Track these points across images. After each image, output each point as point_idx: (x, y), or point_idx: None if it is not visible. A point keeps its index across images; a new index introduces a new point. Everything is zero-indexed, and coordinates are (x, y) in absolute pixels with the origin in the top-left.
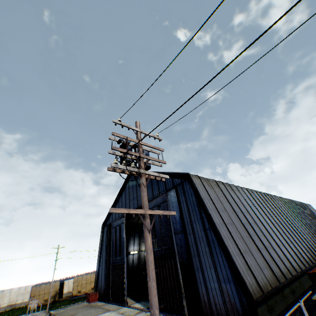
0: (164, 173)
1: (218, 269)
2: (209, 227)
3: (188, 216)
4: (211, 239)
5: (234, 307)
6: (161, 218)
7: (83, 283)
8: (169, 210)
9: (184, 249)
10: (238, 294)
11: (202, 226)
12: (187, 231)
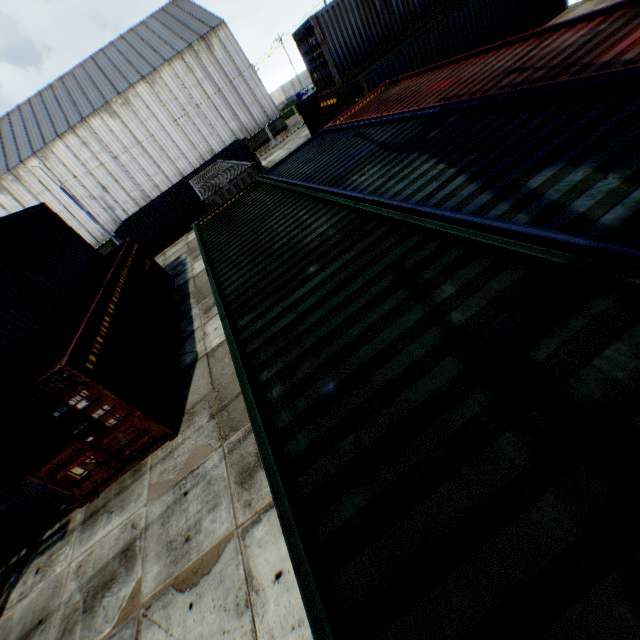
0: None
1: None
2: None
3: None
4: None
5: None
6: None
7: None
8: None
9: None
10: None
11: None
12: None
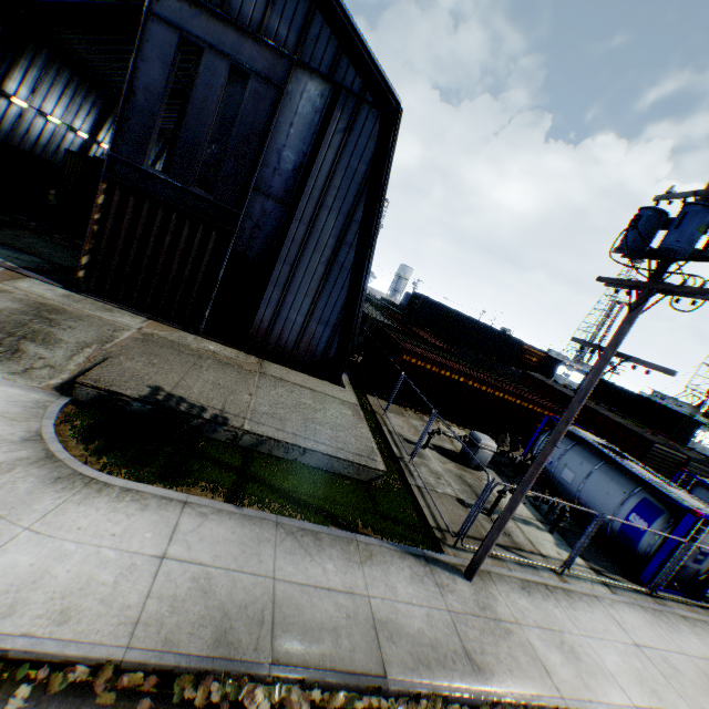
0: None
1: (321, 305)
2: (353, 243)
3: (321, 187)
4: (340, 262)
5: (311, 351)
6: (225, 111)
7: None
8: (275, 124)
9: (266, 237)
10: (328, 342)
11: (339, 231)
12: (297, 212)
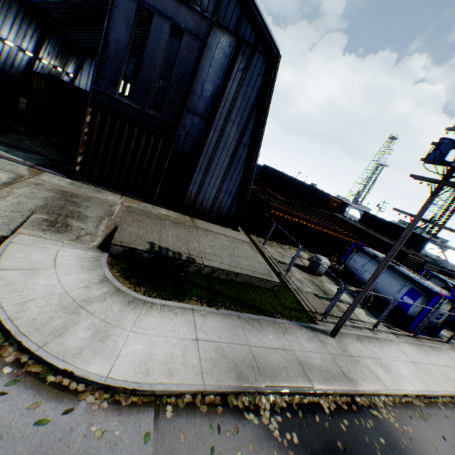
0: None
1: (226, 183)
2: (247, 143)
3: (228, 108)
4: (239, 155)
5: (220, 211)
6: (167, 57)
7: None
8: (200, 65)
9: (194, 141)
10: (230, 205)
11: (238, 136)
12: (213, 124)
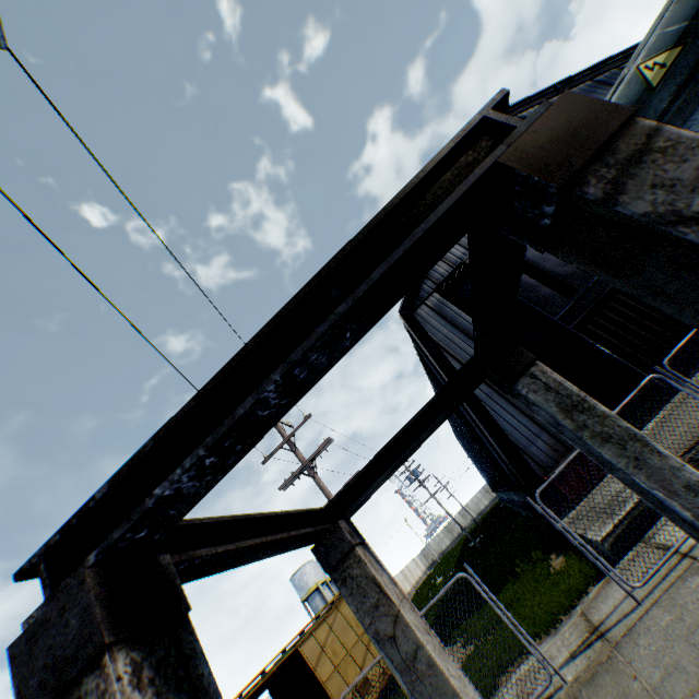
0: (612, 61)
1: None
2: None
3: None
4: None
5: None
6: None
7: (352, 646)
8: None
9: None
10: None
11: None
12: None
